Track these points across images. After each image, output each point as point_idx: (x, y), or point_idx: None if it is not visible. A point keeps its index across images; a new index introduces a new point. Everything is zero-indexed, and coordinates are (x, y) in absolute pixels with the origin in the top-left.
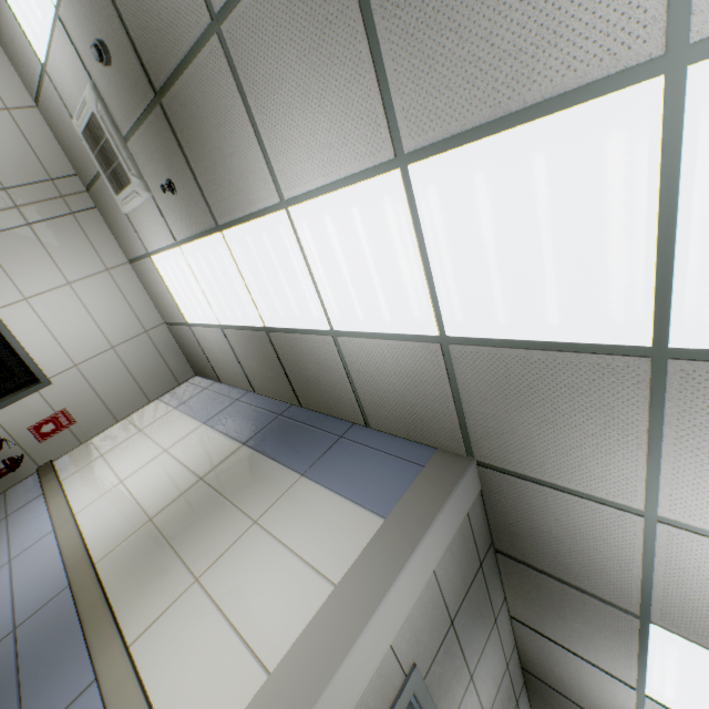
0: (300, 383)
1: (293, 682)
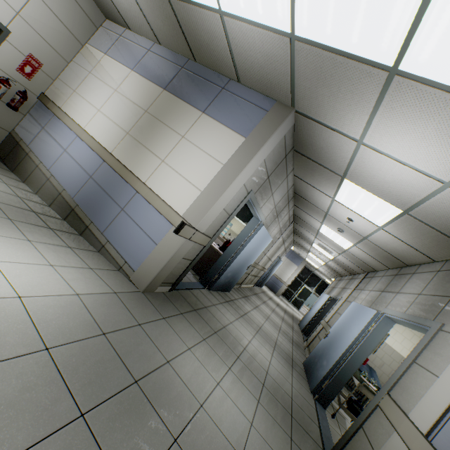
0: (195, 46)
1: (210, 194)
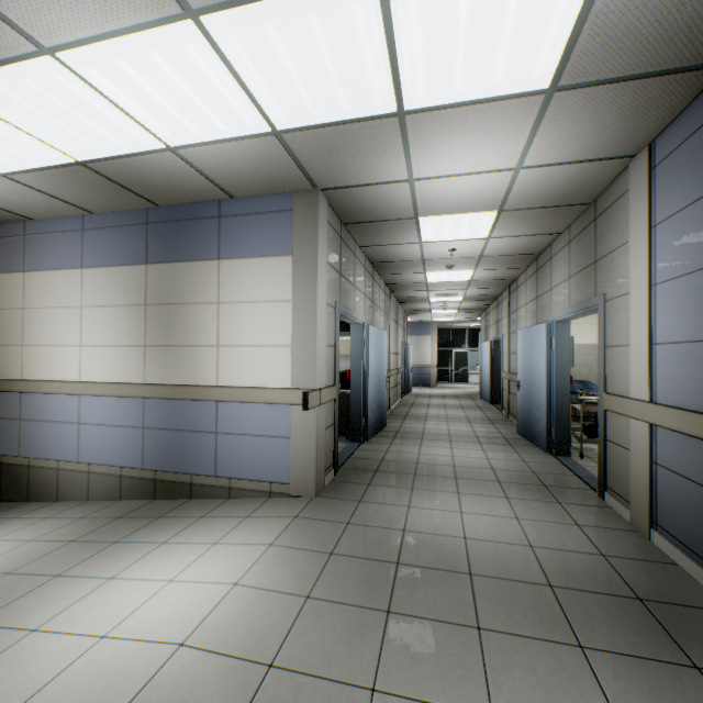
0: (150, 192)
1: (303, 342)
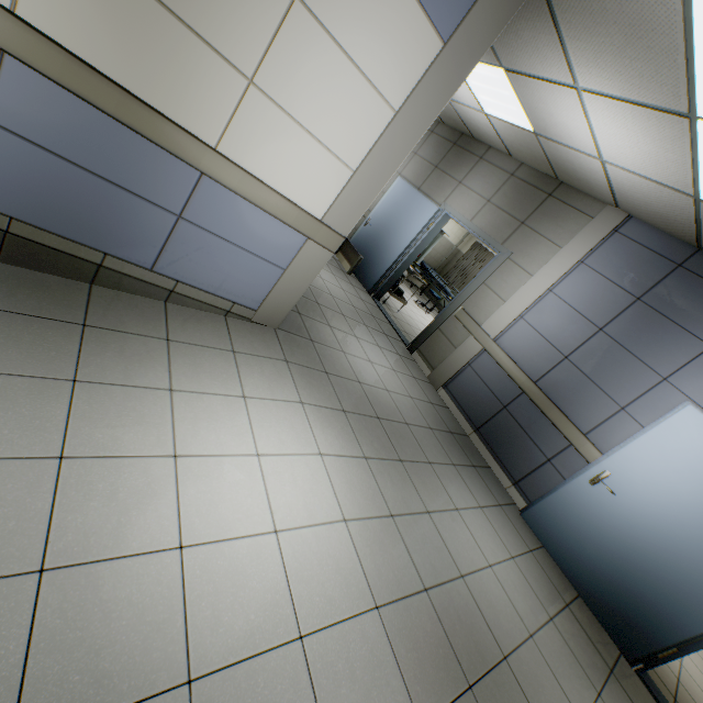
0: None
1: (371, 178)
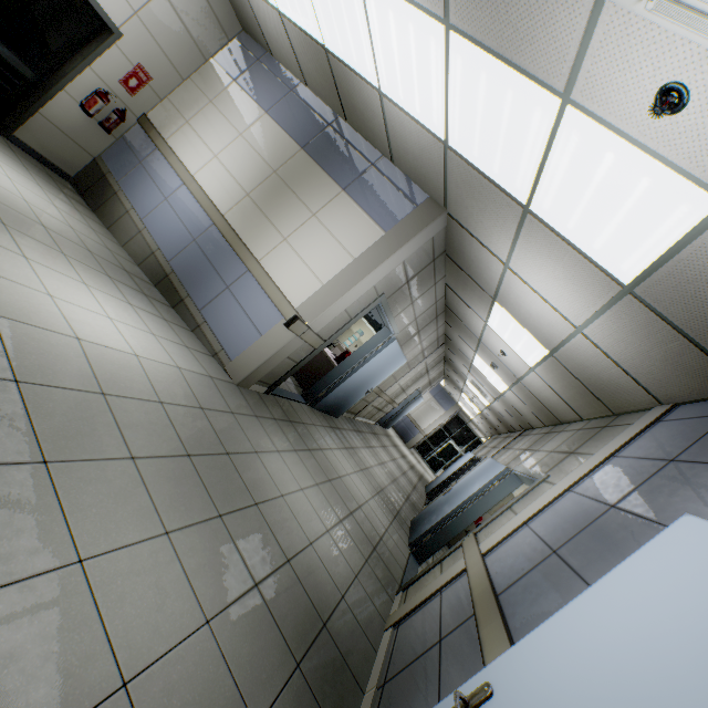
0: (349, 107)
1: (332, 290)
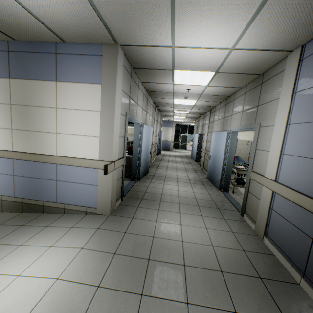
0: (6, 29)
1: (106, 135)
